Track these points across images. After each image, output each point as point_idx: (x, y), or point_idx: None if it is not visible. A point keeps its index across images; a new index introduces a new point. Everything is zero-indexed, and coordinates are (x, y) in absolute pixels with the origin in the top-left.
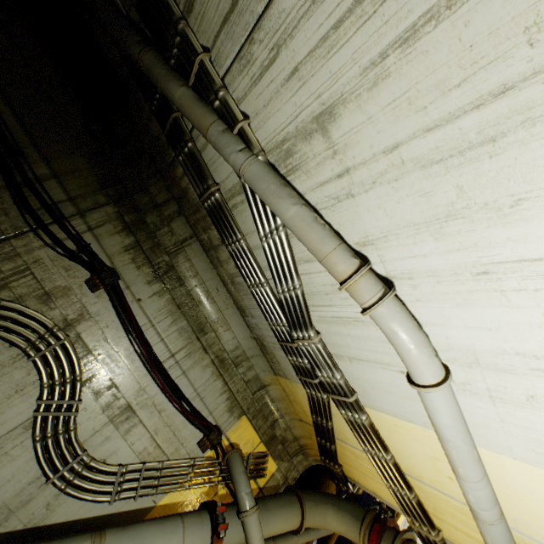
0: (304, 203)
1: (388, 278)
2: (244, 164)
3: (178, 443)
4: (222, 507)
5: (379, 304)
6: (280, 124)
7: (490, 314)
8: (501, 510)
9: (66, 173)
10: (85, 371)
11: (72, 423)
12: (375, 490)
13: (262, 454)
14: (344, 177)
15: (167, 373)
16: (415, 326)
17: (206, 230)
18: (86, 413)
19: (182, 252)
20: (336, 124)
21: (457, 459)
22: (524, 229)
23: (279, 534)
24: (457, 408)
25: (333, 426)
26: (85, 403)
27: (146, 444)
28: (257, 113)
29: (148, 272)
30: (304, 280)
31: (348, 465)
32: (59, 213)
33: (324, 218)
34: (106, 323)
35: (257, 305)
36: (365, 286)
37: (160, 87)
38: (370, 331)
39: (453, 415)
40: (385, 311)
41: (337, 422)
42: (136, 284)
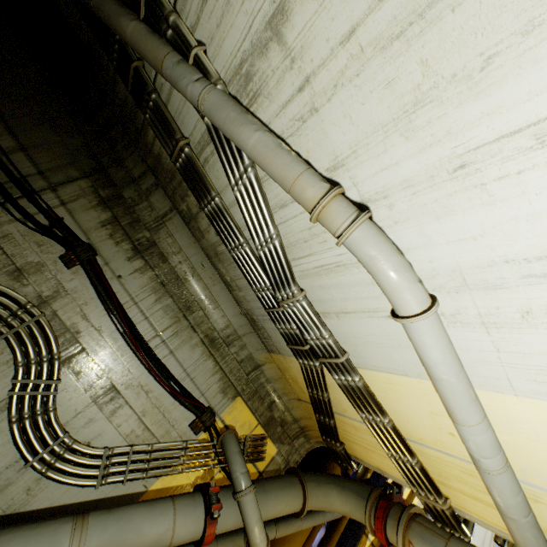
0: (268, 130)
1: (363, 203)
2: (201, 94)
3: (169, 425)
4: (215, 488)
5: (352, 227)
6: (236, 43)
7: (472, 218)
8: (507, 458)
9: (35, 146)
10: (63, 350)
11: (51, 404)
12: (379, 465)
13: (260, 436)
14: (305, 89)
15: (153, 352)
16: (394, 250)
17: (183, 199)
18: (66, 394)
19: (163, 227)
20: (289, 24)
21: (453, 400)
22: (499, 95)
23: (281, 518)
24: (448, 341)
25: (330, 399)
26: (65, 383)
27: (134, 426)
28: (212, 37)
29: (128, 248)
30: (282, 231)
31: (349, 442)
32: (28, 187)
33: (291, 147)
34: (85, 300)
35: (241, 274)
36: (336, 209)
37: (112, 27)
38: (352, 274)
39: (443, 348)
40: (360, 235)
41: (334, 394)
42: (115, 260)
